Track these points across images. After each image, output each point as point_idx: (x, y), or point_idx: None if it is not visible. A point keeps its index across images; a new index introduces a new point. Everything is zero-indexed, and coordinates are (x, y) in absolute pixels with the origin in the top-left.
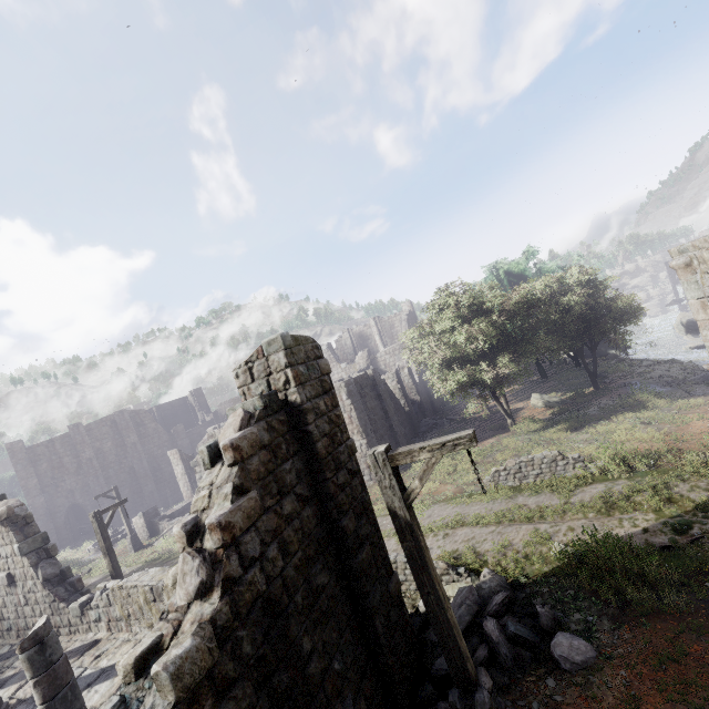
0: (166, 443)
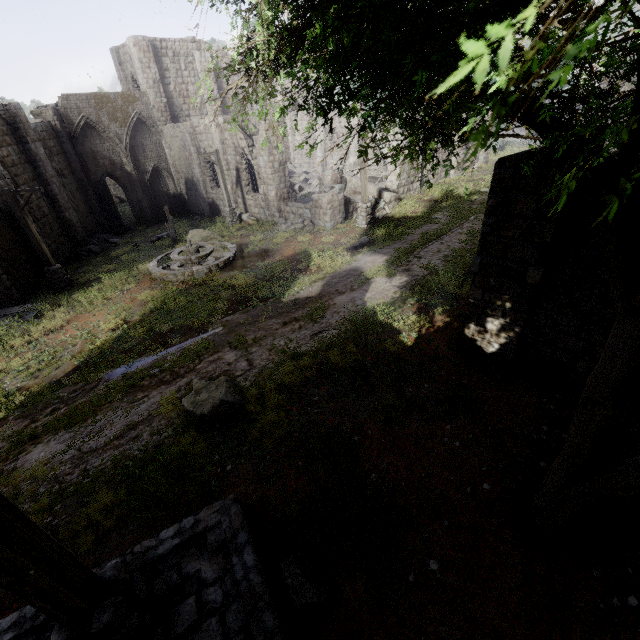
0: (7, 138)
